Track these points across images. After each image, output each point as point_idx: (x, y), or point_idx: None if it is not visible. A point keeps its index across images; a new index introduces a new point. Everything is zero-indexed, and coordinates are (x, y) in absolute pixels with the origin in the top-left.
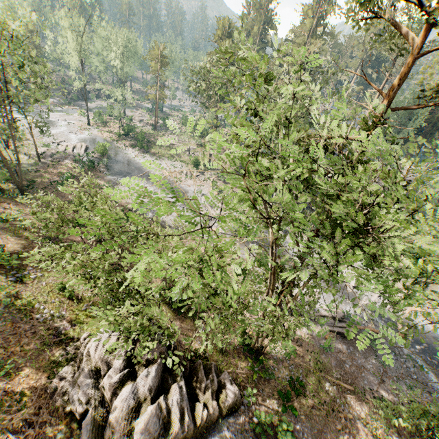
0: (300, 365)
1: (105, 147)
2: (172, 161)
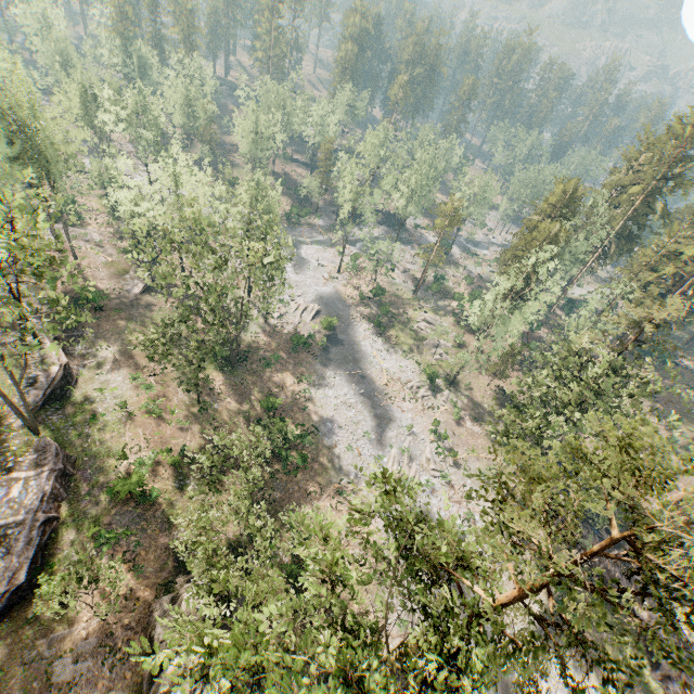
0: None
1: (331, 324)
2: (405, 358)
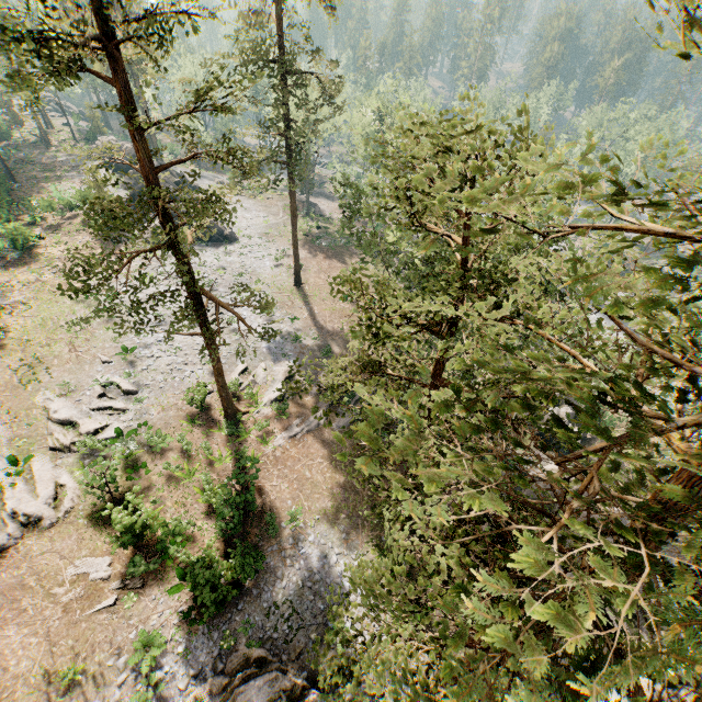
0: None
1: None
2: None
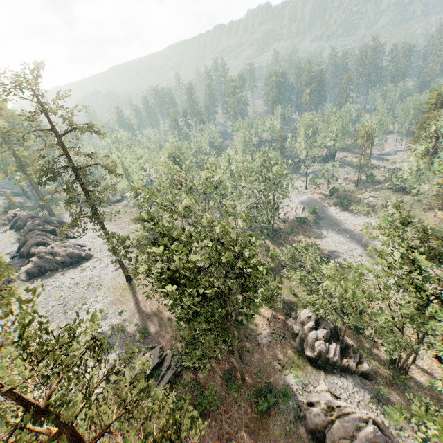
0: (441, 400)
1: (315, 209)
2: (367, 217)
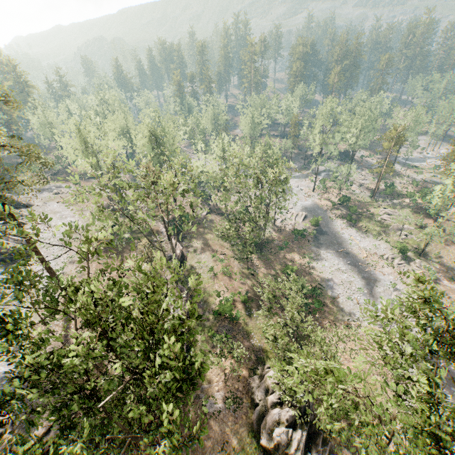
0: None
1: (317, 221)
2: (376, 240)
